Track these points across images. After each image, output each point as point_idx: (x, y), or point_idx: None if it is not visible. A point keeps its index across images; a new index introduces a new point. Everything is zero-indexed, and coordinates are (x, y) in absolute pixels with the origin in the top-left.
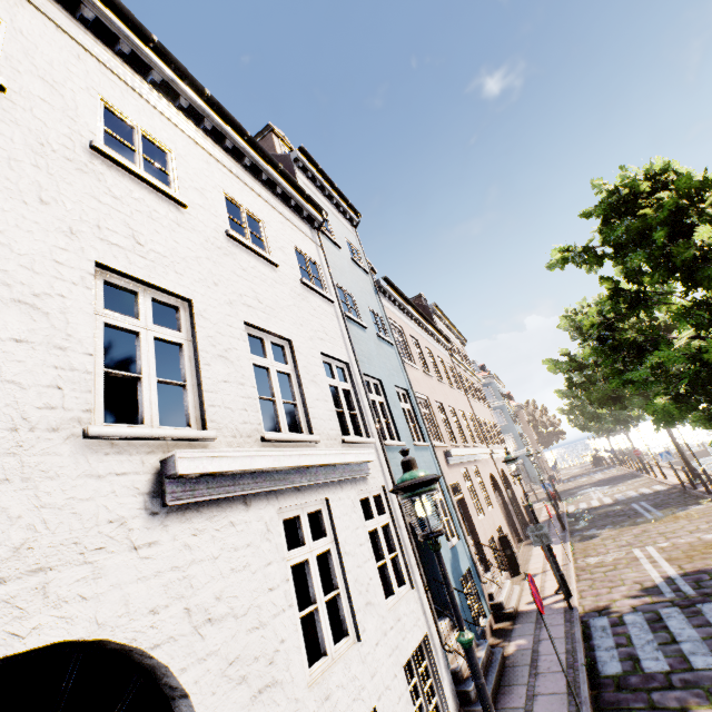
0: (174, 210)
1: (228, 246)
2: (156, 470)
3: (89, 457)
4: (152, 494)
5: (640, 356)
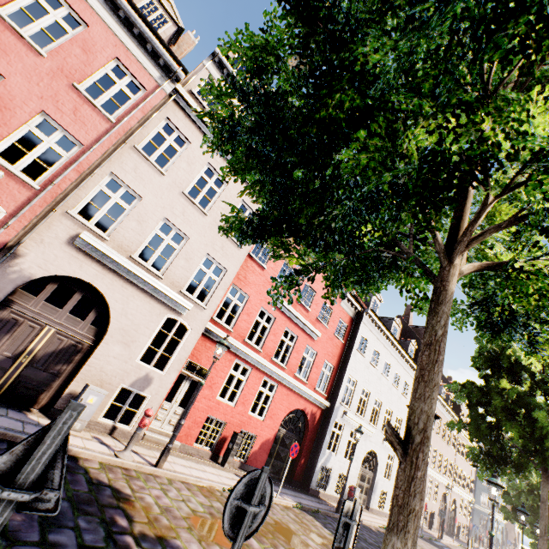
0: (396, 391)
1: (400, 396)
2: (383, 438)
3: (380, 434)
4: (382, 441)
5: (518, 495)
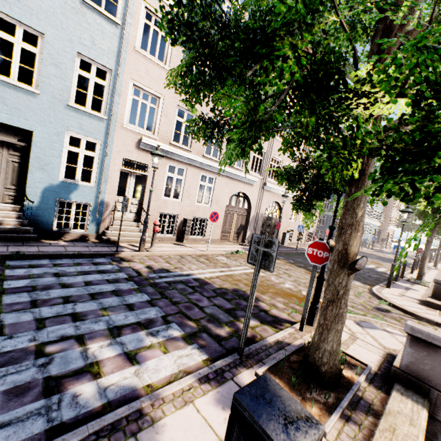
0: None
1: None
2: None
3: None
4: None
5: None
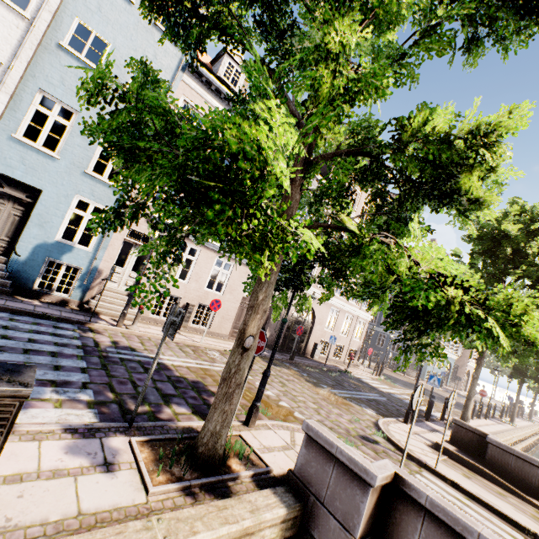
0: None
1: None
2: None
3: None
4: None
5: None
